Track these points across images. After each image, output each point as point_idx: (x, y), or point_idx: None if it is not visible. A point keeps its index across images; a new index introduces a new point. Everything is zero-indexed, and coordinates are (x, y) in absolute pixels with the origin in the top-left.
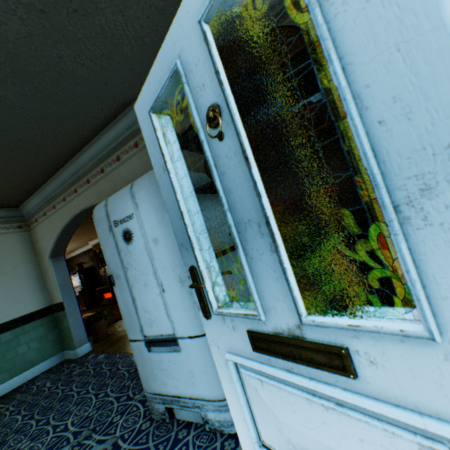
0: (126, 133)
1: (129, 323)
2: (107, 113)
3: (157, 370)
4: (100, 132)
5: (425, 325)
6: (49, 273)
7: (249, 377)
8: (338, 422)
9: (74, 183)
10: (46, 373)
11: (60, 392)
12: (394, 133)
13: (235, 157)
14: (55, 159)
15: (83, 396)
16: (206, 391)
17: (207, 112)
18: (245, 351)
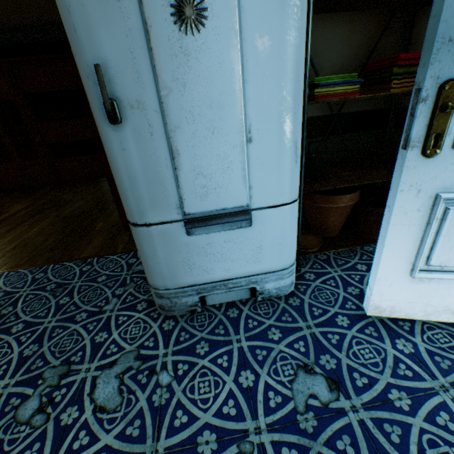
0: None
1: (149, 198)
2: None
3: (199, 257)
4: None
5: None
6: None
7: None
8: None
9: None
10: None
11: None
12: None
13: None
14: None
15: None
16: (273, 264)
17: None
18: None
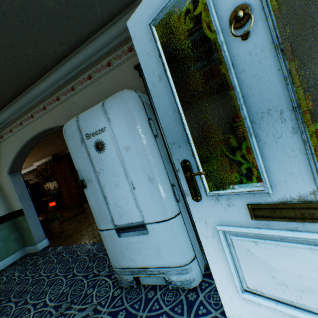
0: (80, 66)
1: (100, 217)
2: (65, 47)
3: (127, 250)
4: (57, 65)
5: None
6: (8, 186)
7: (241, 241)
8: None
9: (30, 109)
10: (12, 266)
11: (31, 278)
12: None
13: (261, 53)
14: (13, 88)
15: (53, 279)
16: (170, 261)
17: (232, 13)
18: (239, 221)
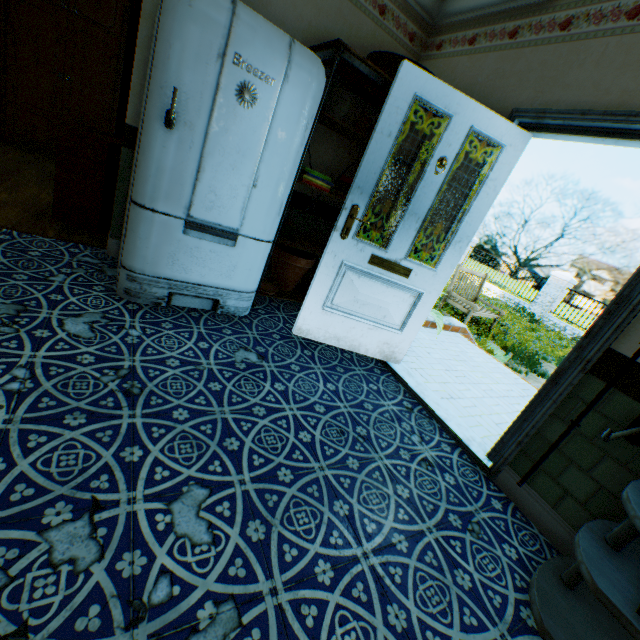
0: None
1: (167, 191)
2: None
3: (185, 256)
4: None
5: (437, 268)
6: None
7: (351, 275)
8: (389, 292)
9: None
10: None
11: None
12: (466, 227)
13: (434, 188)
14: None
15: None
16: (240, 285)
17: (442, 158)
18: (359, 263)
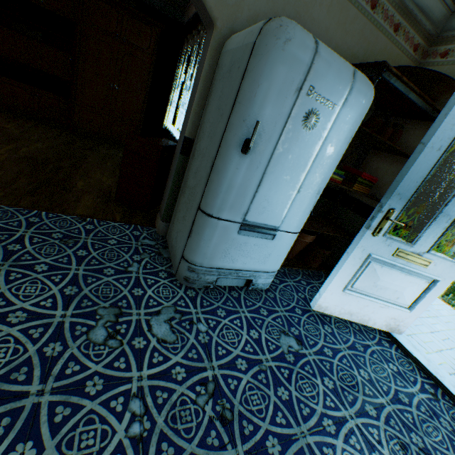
0: None
1: (232, 202)
2: None
3: (235, 250)
4: None
5: None
6: None
7: (375, 264)
8: (406, 278)
9: None
10: None
11: None
12: None
13: None
14: None
15: None
16: (270, 267)
17: None
18: (384, 255)
